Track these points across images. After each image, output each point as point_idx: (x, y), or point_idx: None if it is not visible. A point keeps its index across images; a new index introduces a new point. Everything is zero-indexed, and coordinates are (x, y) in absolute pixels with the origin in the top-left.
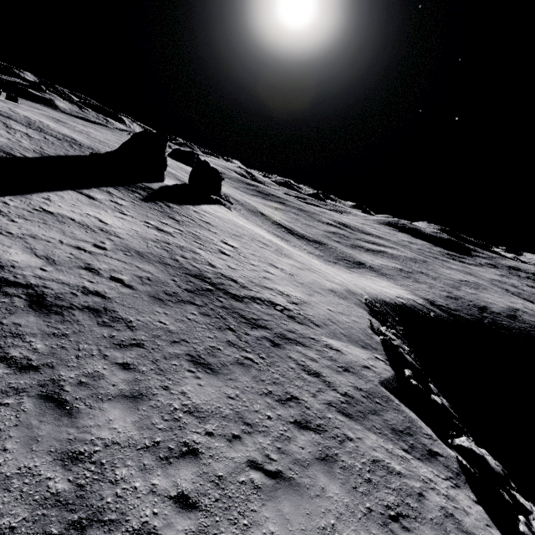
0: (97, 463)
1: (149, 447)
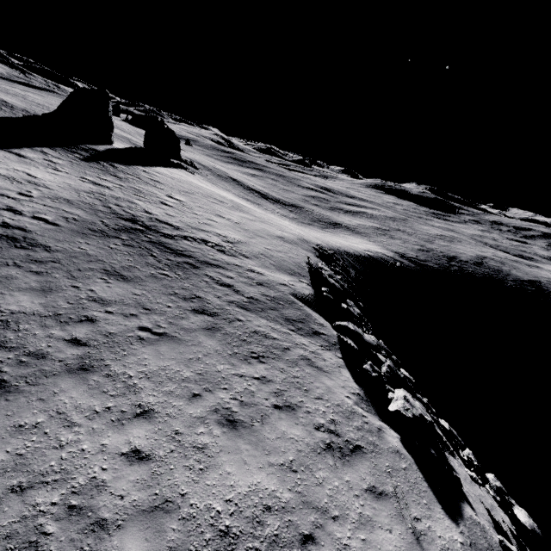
0: (4, 321)
1: (52, 316)
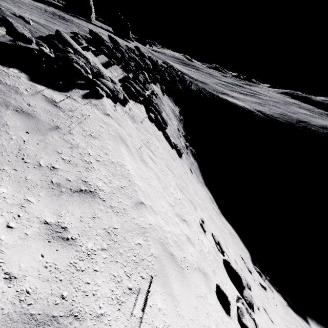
0: None
1: None
